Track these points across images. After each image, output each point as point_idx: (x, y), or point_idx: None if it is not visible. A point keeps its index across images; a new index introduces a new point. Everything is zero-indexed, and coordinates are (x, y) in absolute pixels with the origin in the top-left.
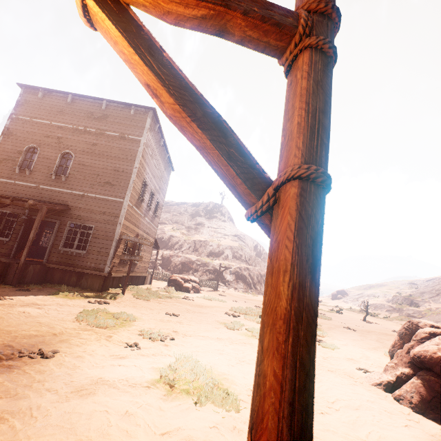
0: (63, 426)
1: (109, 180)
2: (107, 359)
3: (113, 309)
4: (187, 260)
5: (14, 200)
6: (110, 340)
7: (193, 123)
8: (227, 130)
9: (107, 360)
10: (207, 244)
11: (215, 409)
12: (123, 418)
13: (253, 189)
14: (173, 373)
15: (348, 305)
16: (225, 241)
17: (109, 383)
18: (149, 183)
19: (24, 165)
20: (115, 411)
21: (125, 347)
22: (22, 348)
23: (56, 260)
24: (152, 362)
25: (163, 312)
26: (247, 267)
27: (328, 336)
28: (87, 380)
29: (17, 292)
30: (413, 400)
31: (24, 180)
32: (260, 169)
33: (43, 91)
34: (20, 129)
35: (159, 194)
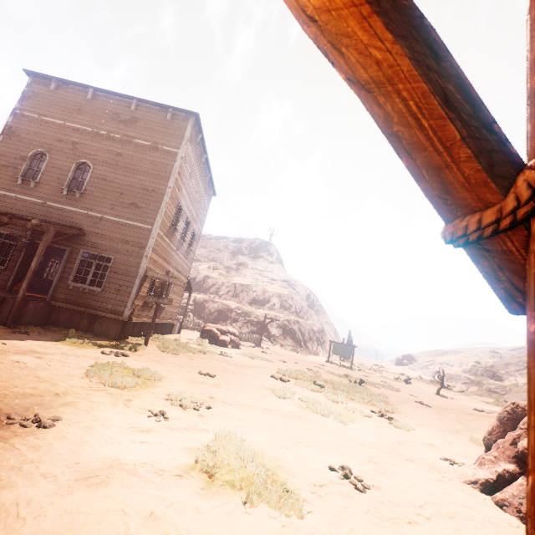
0: (62, 533)
1: (136, 200)
2: (125, 432)
3: (133, 363)
4: (225, 308)
5: (13, 217)
6: (129, 405)
7: (377, 18)
8: (437, 46)
9: (125, 434)
10: (250, 290)
11: (270, 513)
12: (147, 523)
13: (493, 174)
14: (213, 457)
15: (415, 373)
16: (272, 287)
17: (127, 468)
18: (185, 209)
19: (28, 175)
20: (135, 512)
21: (148, 416)
22: (12, 411)
23: (64, 297)
24: (184, 439)
25: (196, 371)
26: (297, 319)
27: (399, 412)
28: (98, 463)
29: (12, 335)
30: (523, 507)
31: (27, 193)
32: (500, 135)
33: (56, 82)
34: (25, 129)
35: (196, 224)
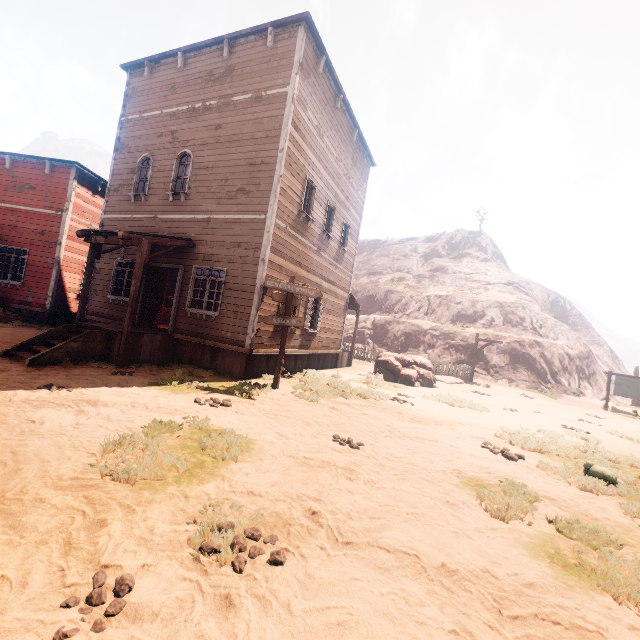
0: None
1: (243, 184)
2: None
3: (226, 419)
4: (415, 329)
5: (108, 236)
6: (76, 545)
7: None
8: None
9: None
10: (452, 302)
11: None
12: None
13: None
14: None
15: None
16: (487, 294)
17: None
18: (321, 186)
19: (141, 190)
20: None
21: (60, 605)
22: None
23: (184, 327)
24: None
25: (328, 434)
26: (535, 340)
27: None
28: None
29: (107, 377)
30: None
31: (141, 211)
32: None
33: (149, 64)
34: (131, 136)
35: (347, 211)
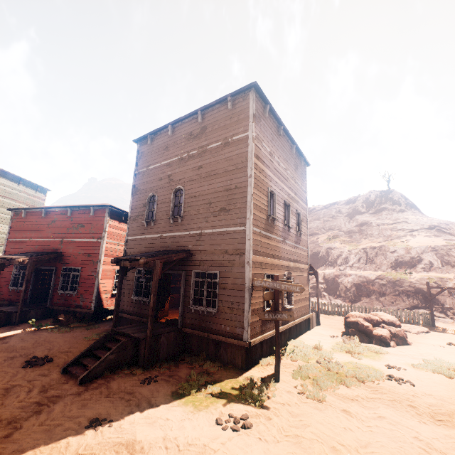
0: None
1: (223, 205)
2: None
3: None
4: (362, 280)
5: (132, 260)
6: None
7: None
8: None
9: None
10: (386, 251)
11: None
12: None
13: None
14: None
15: None
16: (416, 240)
17: None
18: (278, 192)
19: (150, 217)
20: None
21: None
22: None
23: (190, 322)
24: None
25: None
26: None
27: None
28: None
29: (138, 389)
30: None
31: (151, 232)
32: None
33: (150, 136)
34: (142, 183)
35: (297, 203)
